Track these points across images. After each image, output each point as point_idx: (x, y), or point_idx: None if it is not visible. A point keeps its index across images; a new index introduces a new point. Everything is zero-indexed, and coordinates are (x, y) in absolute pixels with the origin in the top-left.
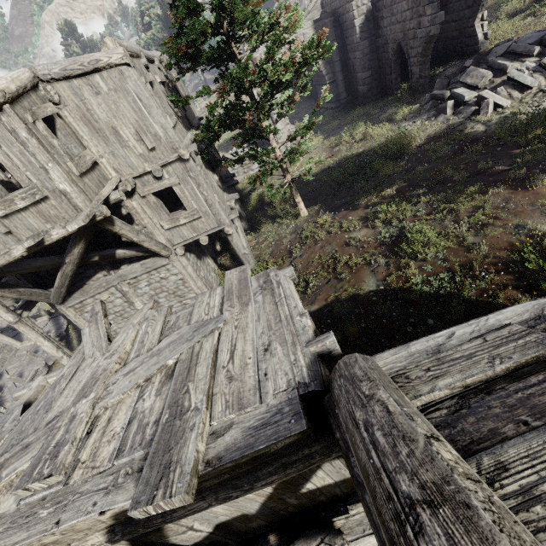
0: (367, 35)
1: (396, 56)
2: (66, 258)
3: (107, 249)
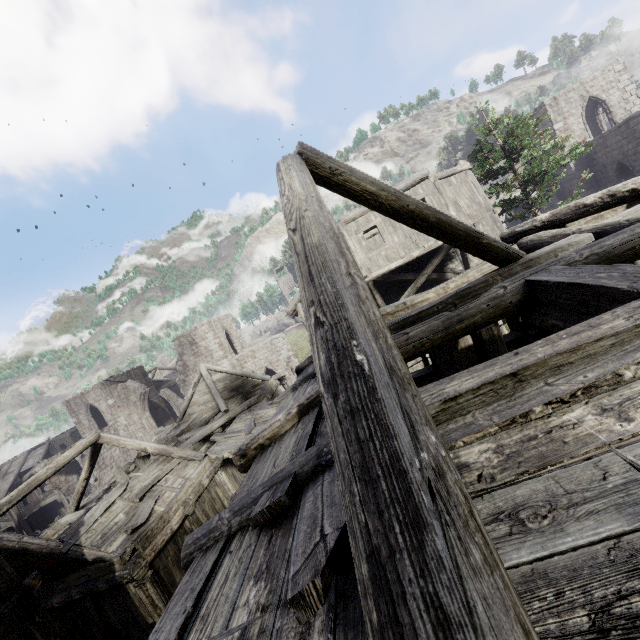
0: (581, 167)
1: (617, 173)
2: (426, 269)
3: (440, 272)
